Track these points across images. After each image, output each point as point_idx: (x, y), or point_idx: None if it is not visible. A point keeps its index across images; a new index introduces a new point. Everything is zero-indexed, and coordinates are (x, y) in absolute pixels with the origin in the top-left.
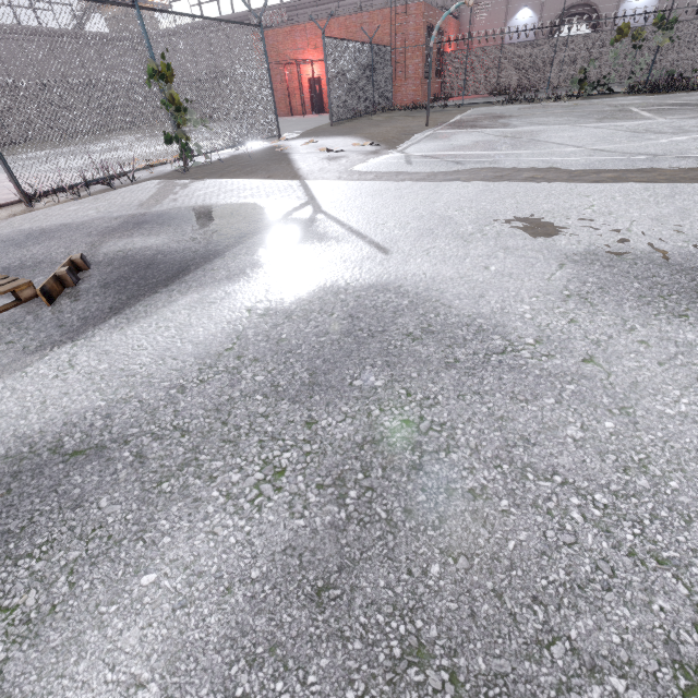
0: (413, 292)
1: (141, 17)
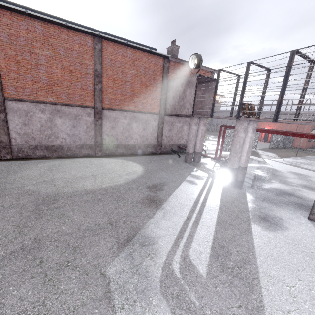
0: (274, 169)
1: None
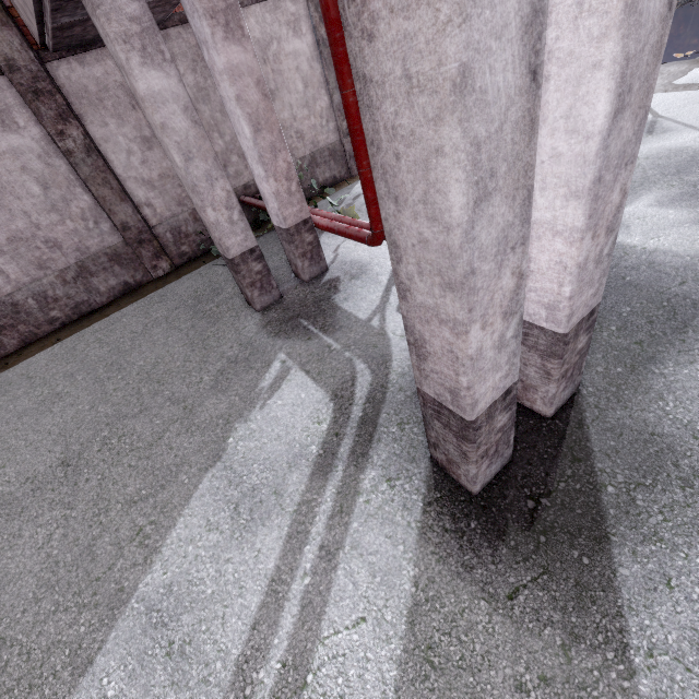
0: None
1: None
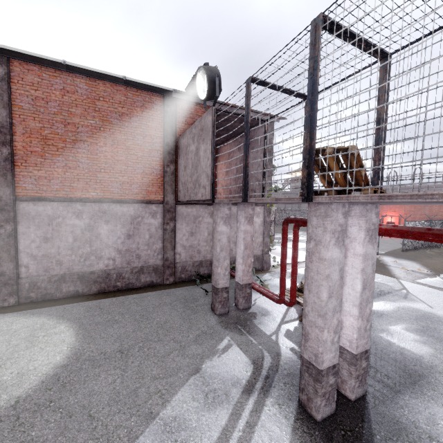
0: (438, 316)
1: None
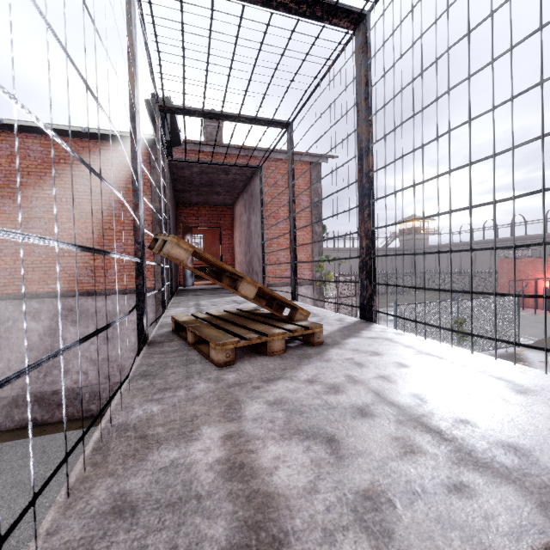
0: None
1: (458, 303)
